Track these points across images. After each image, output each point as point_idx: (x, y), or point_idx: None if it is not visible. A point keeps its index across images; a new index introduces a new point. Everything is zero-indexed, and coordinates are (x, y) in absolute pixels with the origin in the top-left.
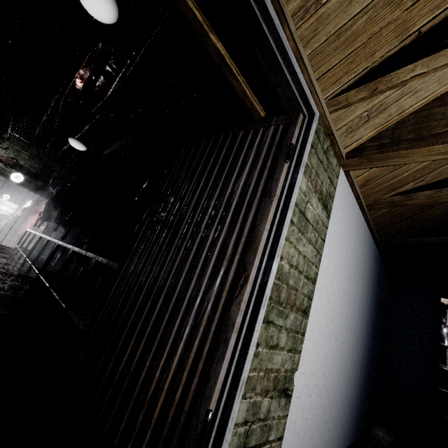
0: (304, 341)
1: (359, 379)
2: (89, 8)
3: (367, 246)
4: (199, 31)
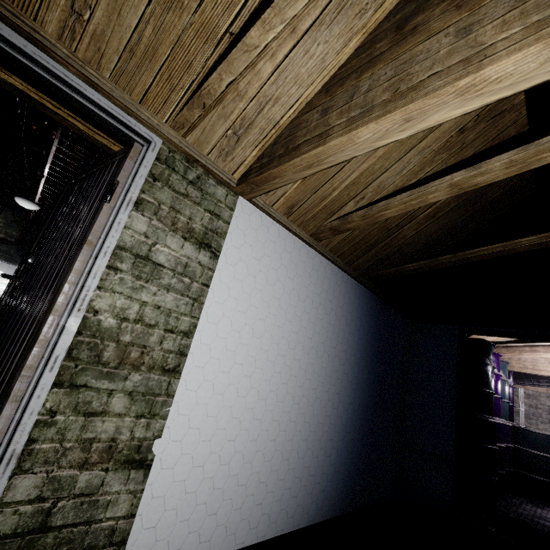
0: (174, 403)
1: (336, 443)
2: None
3: (330, 284)
4: None
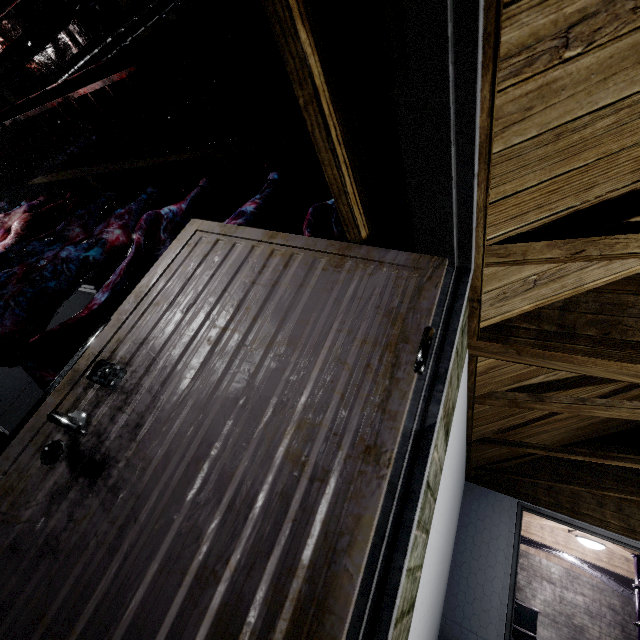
0: None
1: None
2: None
3: (461, 454)
4: (272, 5)
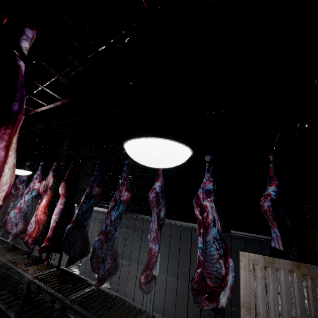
0: None
1: None
2: (146, 165)
3: None
4: None
